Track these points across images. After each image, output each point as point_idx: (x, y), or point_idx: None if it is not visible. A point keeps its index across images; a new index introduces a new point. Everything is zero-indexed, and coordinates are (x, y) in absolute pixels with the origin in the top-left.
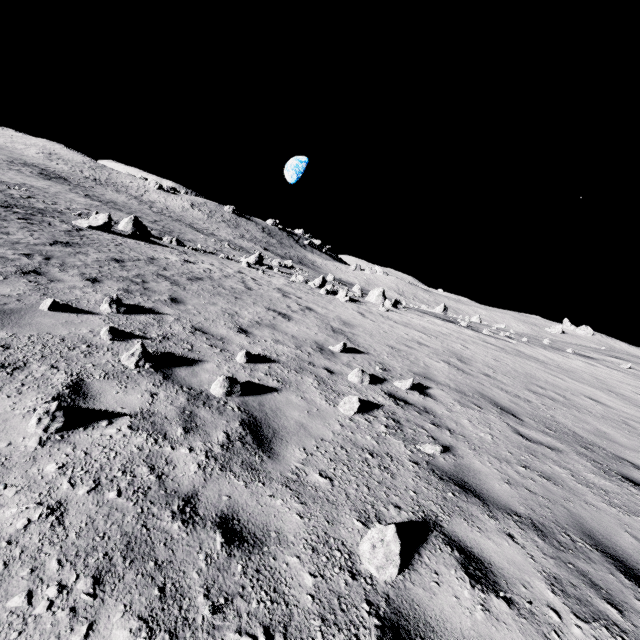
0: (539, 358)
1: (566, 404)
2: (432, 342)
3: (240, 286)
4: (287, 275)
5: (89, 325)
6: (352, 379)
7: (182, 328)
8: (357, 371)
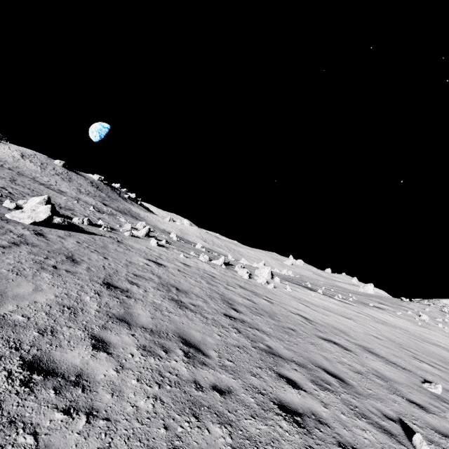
0: (384, 320)
1: None
2: (369, 330)
3: (244, 299)
4: (175, 247)
5: None
6: None
7: None
8: None
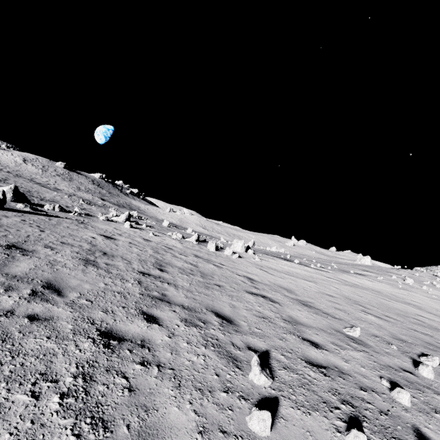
0: (357, 284)
1: (432, 328)
2: (327, 290)
3: (186, 264)
4: (155, 229)
5: (321, 434)
6: (430, 376)
7: (312, 371)
8: (431, 368)
